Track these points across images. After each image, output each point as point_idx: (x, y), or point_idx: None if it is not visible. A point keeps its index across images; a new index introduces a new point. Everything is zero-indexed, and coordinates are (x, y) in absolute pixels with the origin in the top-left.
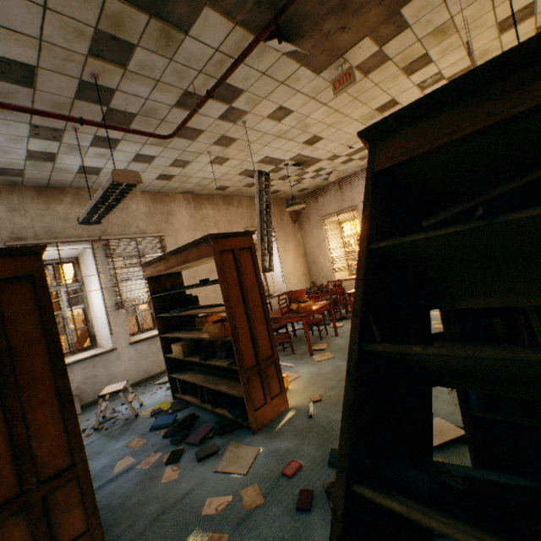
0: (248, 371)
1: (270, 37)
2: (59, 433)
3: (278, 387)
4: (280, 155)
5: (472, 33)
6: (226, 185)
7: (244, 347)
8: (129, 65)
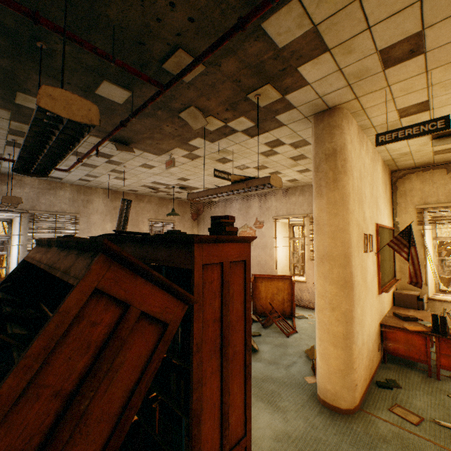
0: None
1: (115, 141)
2: None
3: None
4: (165, 182)
5: (247, 154)
6: (136, 189)
7: None
8: None
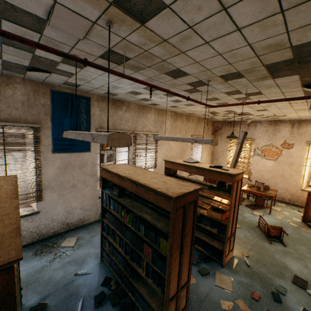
0: (228, 239)
1: (306, 85)
2: (187, 268)
3: (232, 246)
4: (238, 110)
5: None
6: (195, 113)
7: (229, 228)
8: (229, 81)
